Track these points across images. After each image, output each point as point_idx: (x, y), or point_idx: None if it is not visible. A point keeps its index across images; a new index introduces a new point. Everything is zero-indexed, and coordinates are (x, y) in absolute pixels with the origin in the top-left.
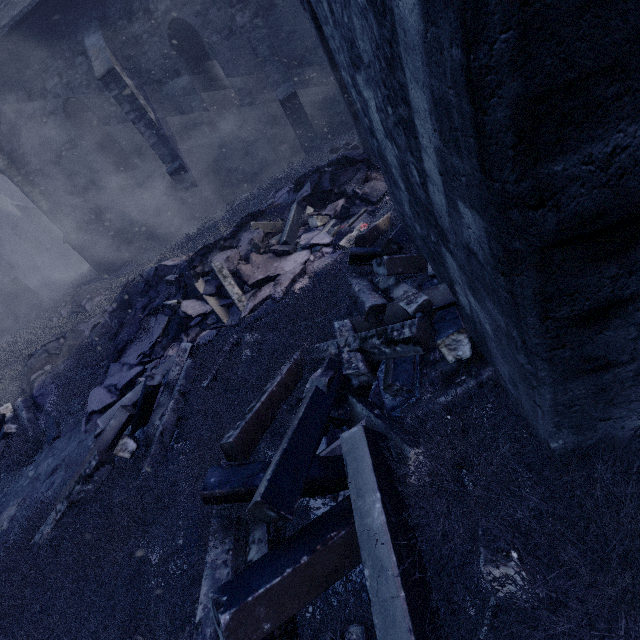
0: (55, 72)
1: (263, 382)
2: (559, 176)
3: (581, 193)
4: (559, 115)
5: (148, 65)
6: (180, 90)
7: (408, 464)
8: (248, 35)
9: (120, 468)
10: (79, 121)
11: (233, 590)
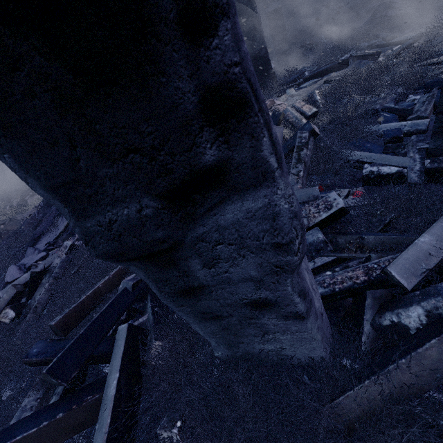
0: None
1: (100, 278)
2: (90, 229)
3: (103, 241)
4: (74, 197)
5: None
6: None
7: (151, 352)
8: None
9: (3, 329)
10: None
11: (2, 436)
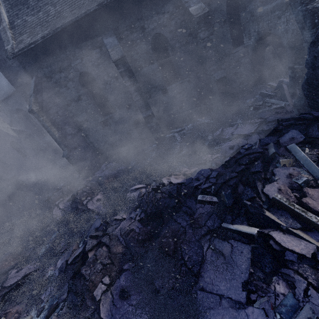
0: (79, 56)
1: None
2: None
3: None
4: None
5: (136, 56)
6: (151, 71)
7: None
8: (205, 44)
9: None
10: (85, 85)
11: None
